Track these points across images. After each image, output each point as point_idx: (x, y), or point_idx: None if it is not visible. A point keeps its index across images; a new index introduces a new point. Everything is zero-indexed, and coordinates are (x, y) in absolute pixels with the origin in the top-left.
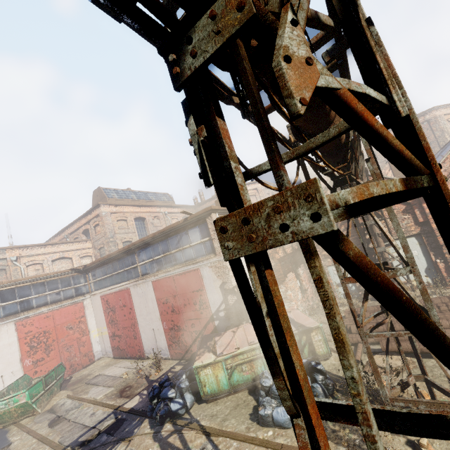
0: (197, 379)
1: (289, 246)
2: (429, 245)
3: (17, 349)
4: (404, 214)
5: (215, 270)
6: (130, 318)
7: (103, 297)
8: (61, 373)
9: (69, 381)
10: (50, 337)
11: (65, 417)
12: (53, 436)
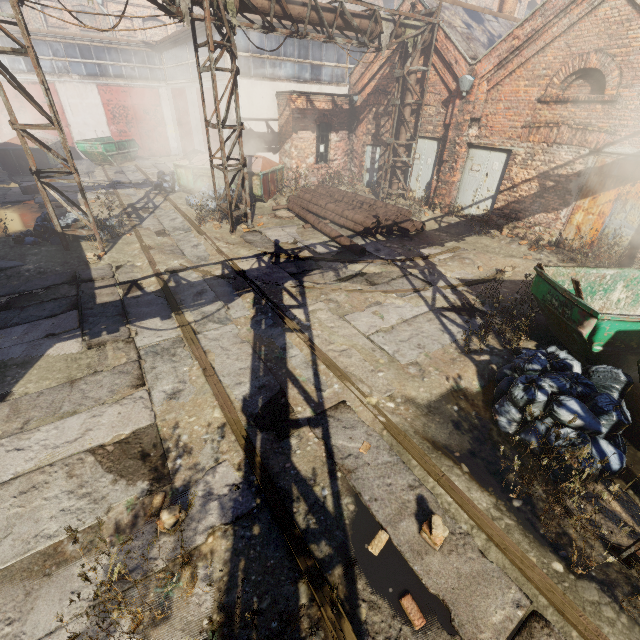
0: (175, 173)
1: (325, 100)
2: (439, 157)
3: (103, 113)
4: (443, 106)
5: (226, 96)
6: (188, 124)
7: (172, 91)
8: (135, 148)
9: (147, 160)
10: (129, 114)
11: (125, 173)
12: (112, 176)
